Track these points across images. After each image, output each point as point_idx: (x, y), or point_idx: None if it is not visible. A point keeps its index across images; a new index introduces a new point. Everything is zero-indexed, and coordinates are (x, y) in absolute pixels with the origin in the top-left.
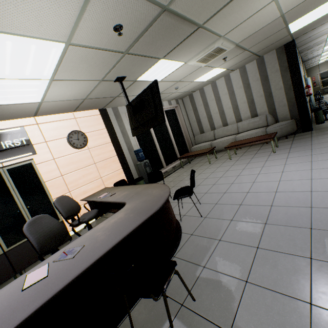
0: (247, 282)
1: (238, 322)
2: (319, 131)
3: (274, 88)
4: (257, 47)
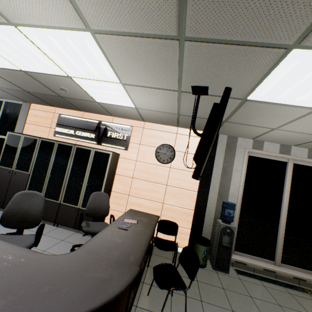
0: None
1: None
2: None
3: None
4: None
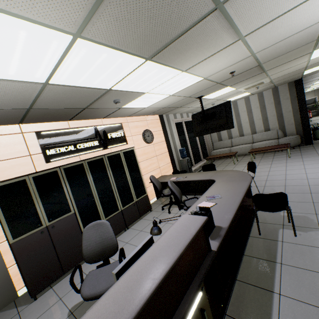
0: (316, 214)
1: None
2: (318, 145)
3: (284, 110)
4: (279, 81)
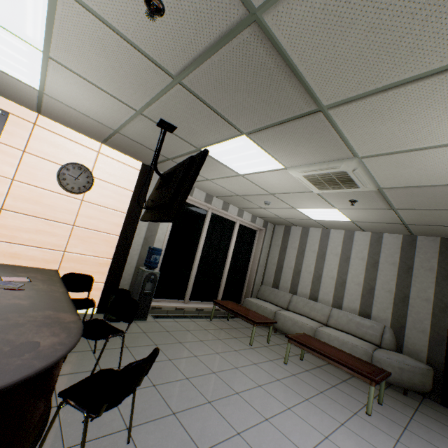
0: None
1: None
2: None
3: (416, 292)
4: (412, 215)
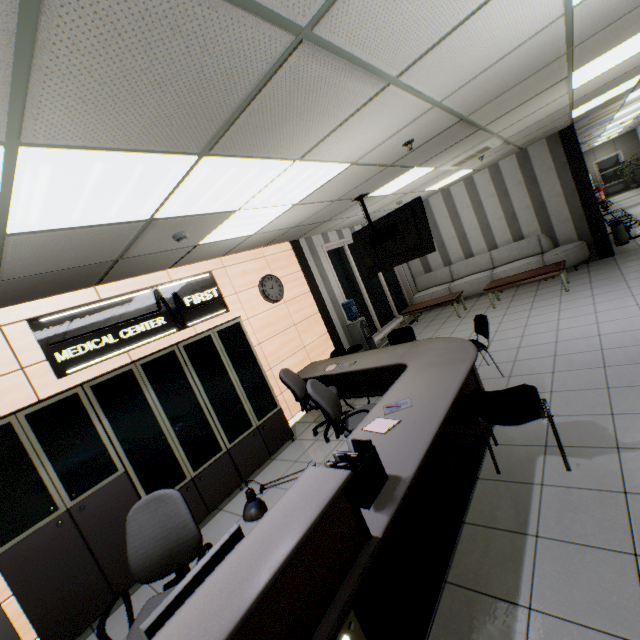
0: (613, 414)
1: (622, 440)
2: (625, 256)
3: (547, 195)
4: (524, 139)
